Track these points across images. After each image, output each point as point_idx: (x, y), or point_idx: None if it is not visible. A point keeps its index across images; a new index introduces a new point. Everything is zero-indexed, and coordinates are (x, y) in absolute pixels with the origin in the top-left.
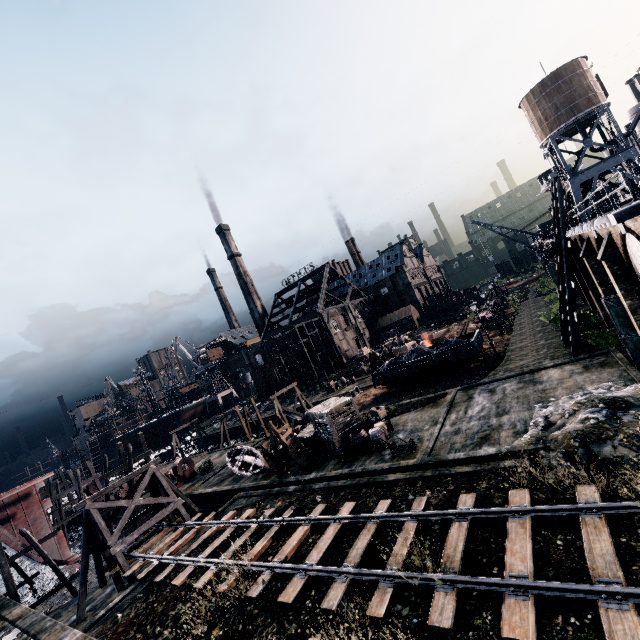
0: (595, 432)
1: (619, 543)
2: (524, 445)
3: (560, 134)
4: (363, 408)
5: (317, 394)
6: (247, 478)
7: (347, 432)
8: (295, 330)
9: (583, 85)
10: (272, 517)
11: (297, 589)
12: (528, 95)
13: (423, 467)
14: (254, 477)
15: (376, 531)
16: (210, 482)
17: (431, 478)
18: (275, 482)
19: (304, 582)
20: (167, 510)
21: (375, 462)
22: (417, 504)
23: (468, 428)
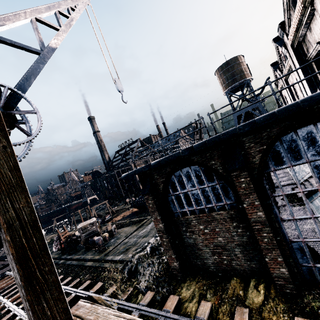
0: (142, 258)
1: None
2: (127, 258)
3: (232, 90)
4: (121, 219)
5: (122, 204)
6: (56, 252)
7: (89, 237)
8: (114, 173)
9: (239, 69)
10: None
11: (5, 319)
12: (217, 71)
13: (99, 261)
14: (58, 252)
15: None
16: None
17: (97, 267)
18: (58, 257)
19: (10, 316)
20: (9, 267)
21: (92, 254)
22: (74, 282)
23: (130, 242)
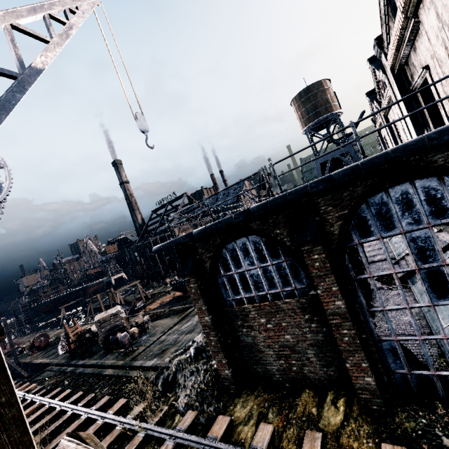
0: (183, 363)
1: (112, 448)
2: (163, 363)
3: (314, 127)
4: (158, 307)
5: (161, 286)
6: (63, 355)
7: (110, 334)
8: (150, 241)
9: (323, 98)
10: (38, 392)
11: None
12: (293, 100)
13: (124, 367)
14: (66, 355)
15: (54, 416)
16: (48, 353)
17: (120, 377)
18: (66, 363)
19: None
20: None
21: (113, 357)
22: (86, 399)
23: (168, 340)
